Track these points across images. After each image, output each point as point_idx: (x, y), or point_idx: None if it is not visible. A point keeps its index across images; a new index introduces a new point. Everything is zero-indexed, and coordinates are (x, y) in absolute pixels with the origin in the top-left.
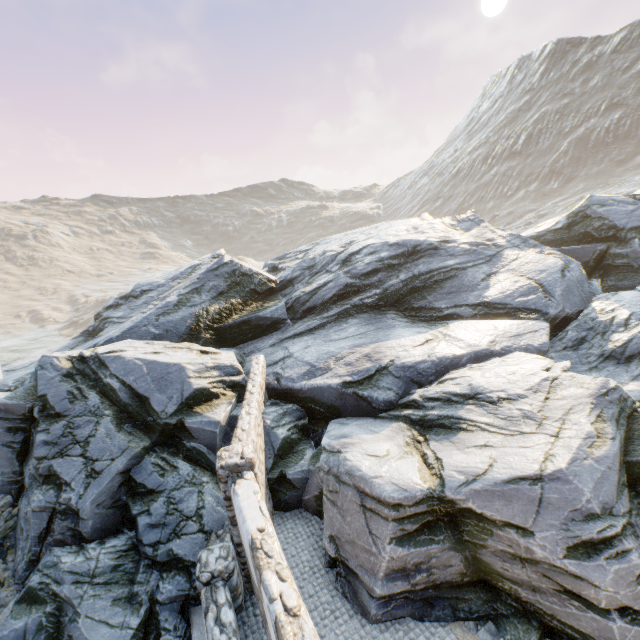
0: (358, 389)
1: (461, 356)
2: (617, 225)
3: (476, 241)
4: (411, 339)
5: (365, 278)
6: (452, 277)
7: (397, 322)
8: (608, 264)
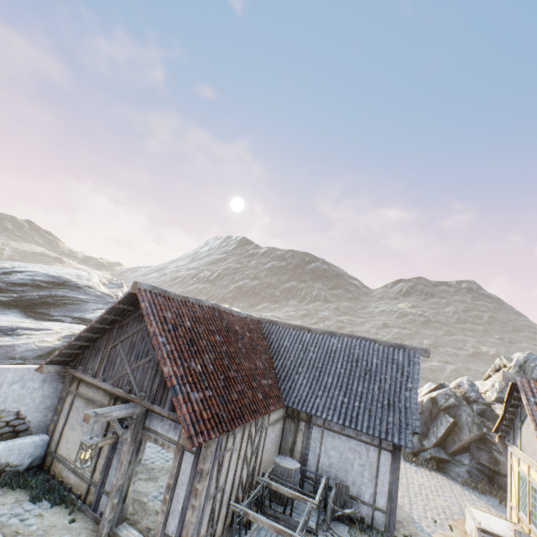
0: None
1: (34, 328)
2: None
3: (109, 293)
4: (12, 319)
5: (12, 286)
6: (77, 304)
7: (15, 314)
8: None
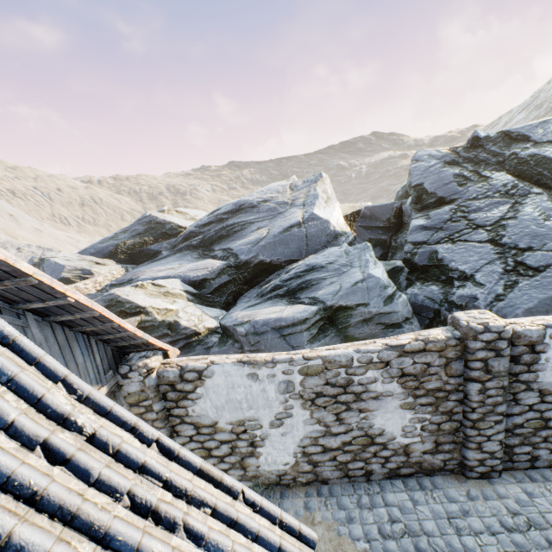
0: (113, 288)
1: (158, 278)
2: (411, 182)
3: (285, 200)
4: (167, 267)
5: (203, 227)
6: (243, 229)
7: (189, 257)
8: (403, 221)
